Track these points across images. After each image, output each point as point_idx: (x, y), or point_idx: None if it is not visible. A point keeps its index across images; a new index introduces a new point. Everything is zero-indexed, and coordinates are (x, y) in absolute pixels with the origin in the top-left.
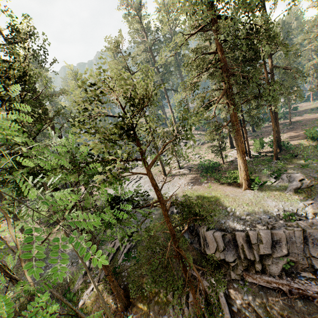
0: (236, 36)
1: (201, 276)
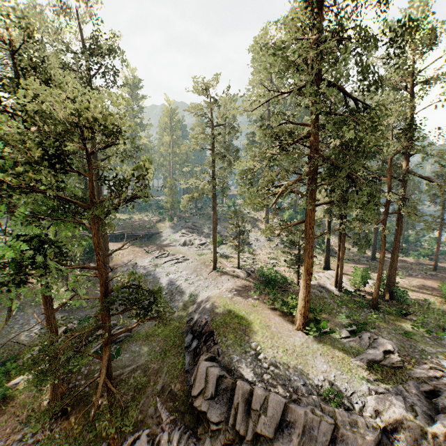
0: (329, 109)
1: (169, 423)
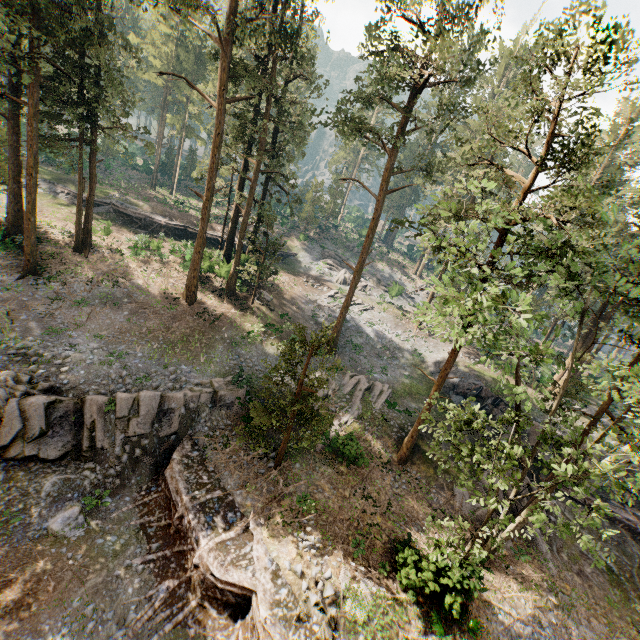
0: None
1: None
